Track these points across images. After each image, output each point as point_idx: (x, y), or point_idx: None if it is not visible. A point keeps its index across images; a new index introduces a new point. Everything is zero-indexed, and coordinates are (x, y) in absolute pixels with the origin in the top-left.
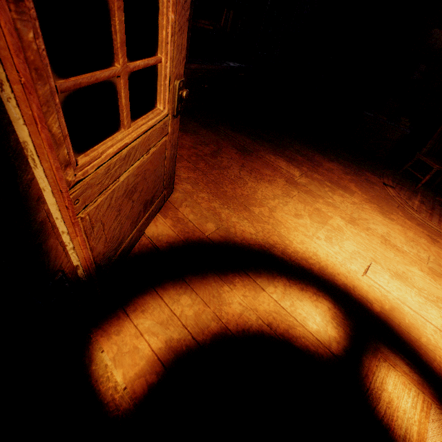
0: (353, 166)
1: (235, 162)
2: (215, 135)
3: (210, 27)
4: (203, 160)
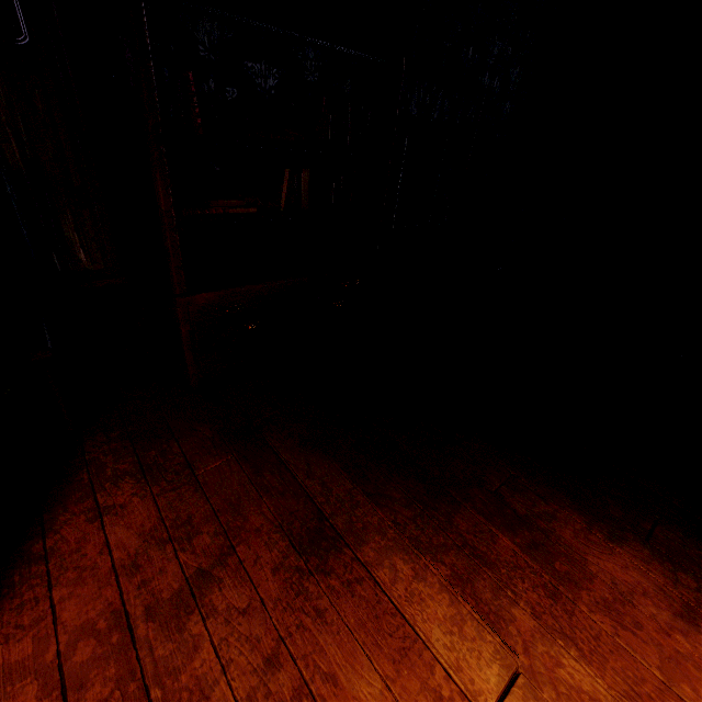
0: (700, 551)
1: (247, 640)
2: (244, 472)
3: (249, 209)
4: (117, 657)
